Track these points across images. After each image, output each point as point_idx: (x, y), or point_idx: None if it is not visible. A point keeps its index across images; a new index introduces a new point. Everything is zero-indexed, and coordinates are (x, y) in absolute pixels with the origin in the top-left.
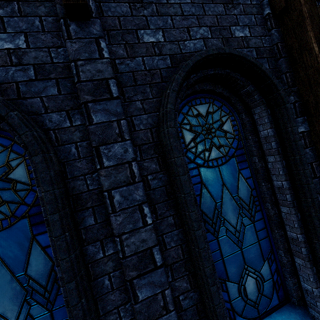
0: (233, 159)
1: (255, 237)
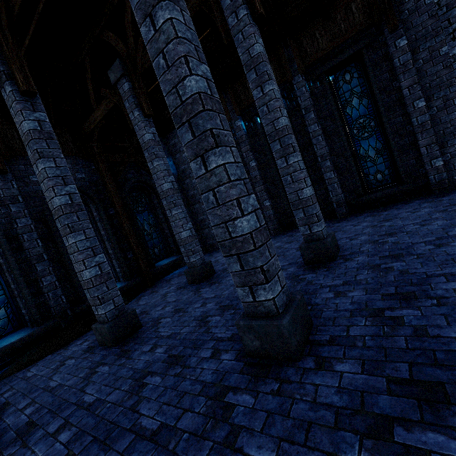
0: None
1: None
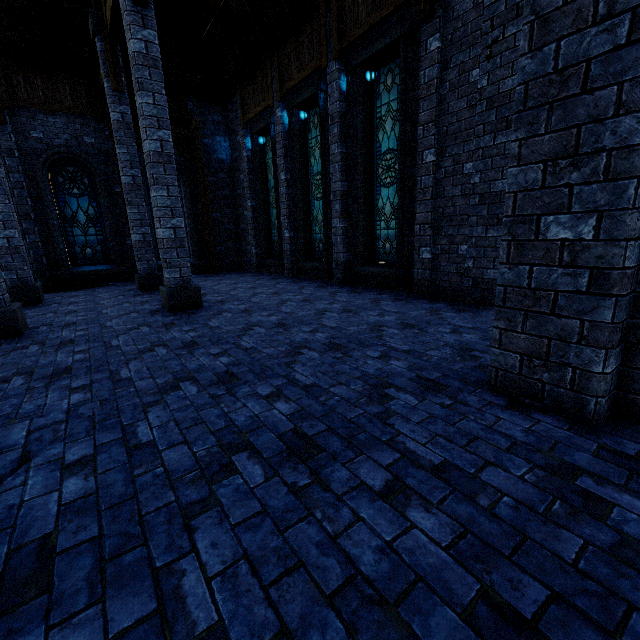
0: (87, 196)
1: (95, 233)
